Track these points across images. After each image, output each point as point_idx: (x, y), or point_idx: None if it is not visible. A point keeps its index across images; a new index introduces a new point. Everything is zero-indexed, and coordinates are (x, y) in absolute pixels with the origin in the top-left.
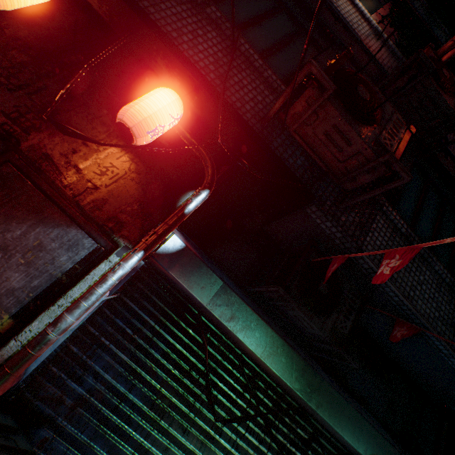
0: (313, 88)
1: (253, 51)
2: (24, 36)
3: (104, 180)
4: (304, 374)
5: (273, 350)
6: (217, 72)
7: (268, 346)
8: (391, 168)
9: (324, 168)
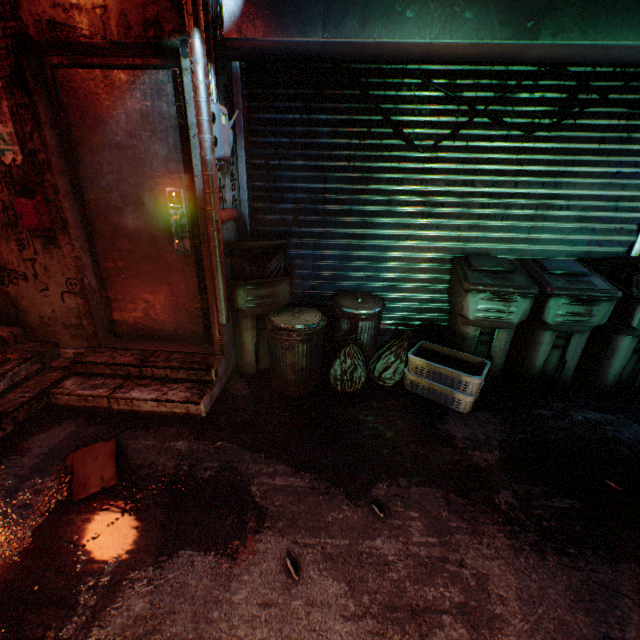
0: None
1: None
2: None
3: None
4: (515, 8)
5: (446, 17)
6: None
7: (435, 18)
8: None
9: None
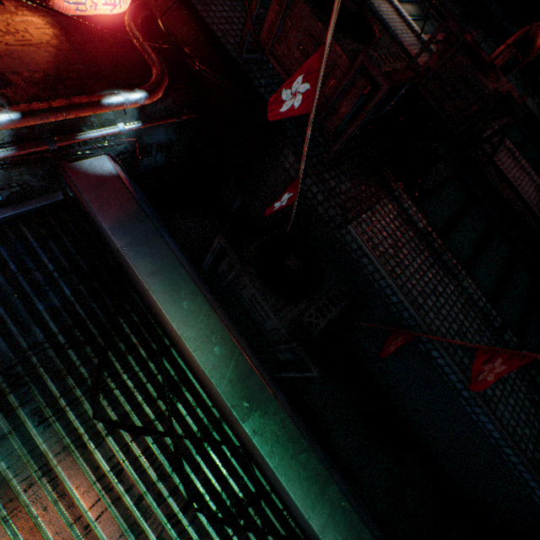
0: None
1: None
2: None
3: (8, 39)
4: (246, 381)
5: (204, 334)
6: (203, 1)
7: (198, 326)
8: (370, 79)
9: None
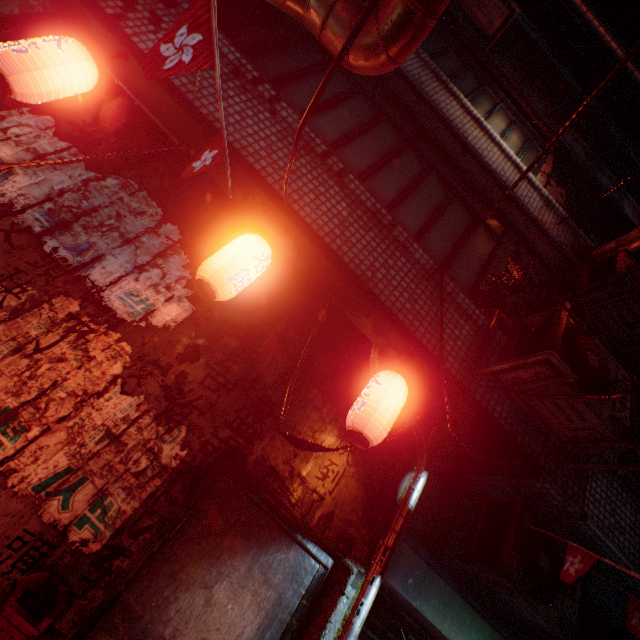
0: (546, 367)
1: (443, 272)
2: (231, 314)
3: (327, 484)
4: None
5: None
6: (414, 310)
7: None
8: (633, 451)
9: (545, 429)
